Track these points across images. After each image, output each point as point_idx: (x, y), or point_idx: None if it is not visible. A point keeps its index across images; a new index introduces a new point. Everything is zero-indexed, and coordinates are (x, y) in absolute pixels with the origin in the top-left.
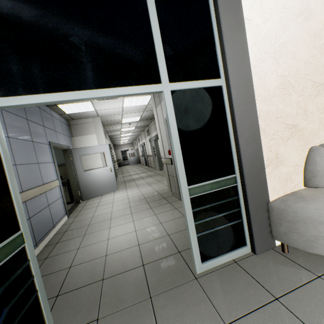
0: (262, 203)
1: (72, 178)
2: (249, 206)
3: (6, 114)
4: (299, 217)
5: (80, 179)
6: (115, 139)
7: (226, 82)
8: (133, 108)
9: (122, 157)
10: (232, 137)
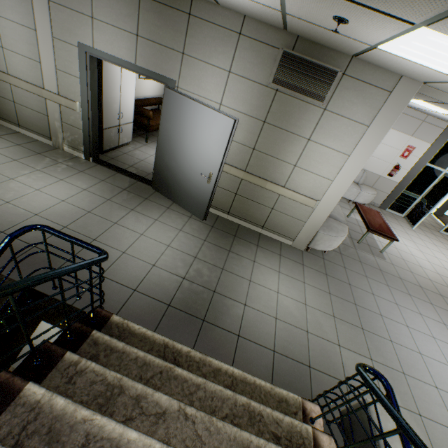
0: None
1: None
2: None
3: None
4: None
5: None
6: None
7: None
8: None
9: None
10: None
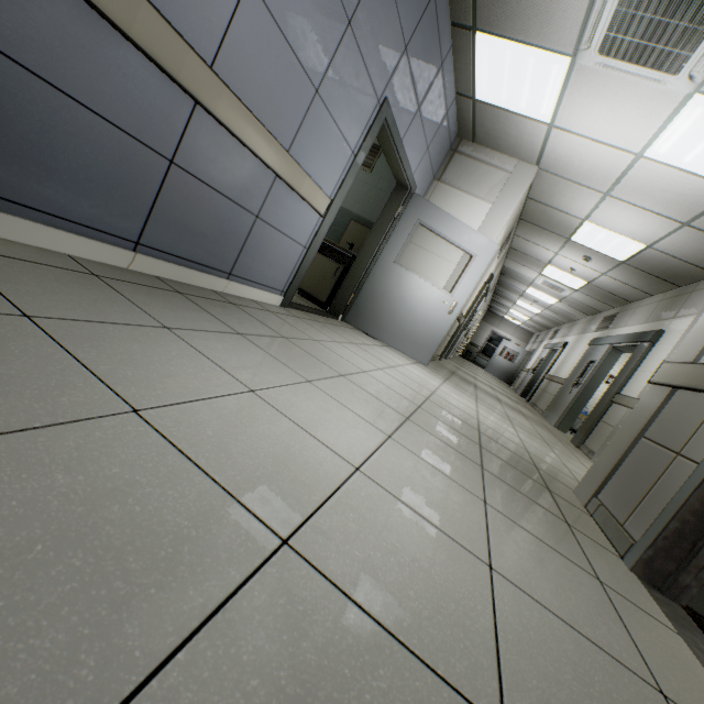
0: None
1: (363, 257)
2: None
3: None
4: None
5: (375, 271)
6: (506, 292)
7: None
8: (666, 183)
9: (485, 344)
10: None
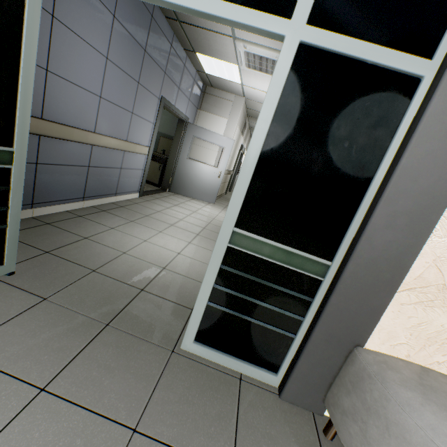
0: (347, 339)
1: (171, 159)
2: (317, 325)
3: (118, 28)
4: (385, 412)
5: (179, 165)
6: None
7: (438, 73)
8: None
9: None
10: (371, 195)
